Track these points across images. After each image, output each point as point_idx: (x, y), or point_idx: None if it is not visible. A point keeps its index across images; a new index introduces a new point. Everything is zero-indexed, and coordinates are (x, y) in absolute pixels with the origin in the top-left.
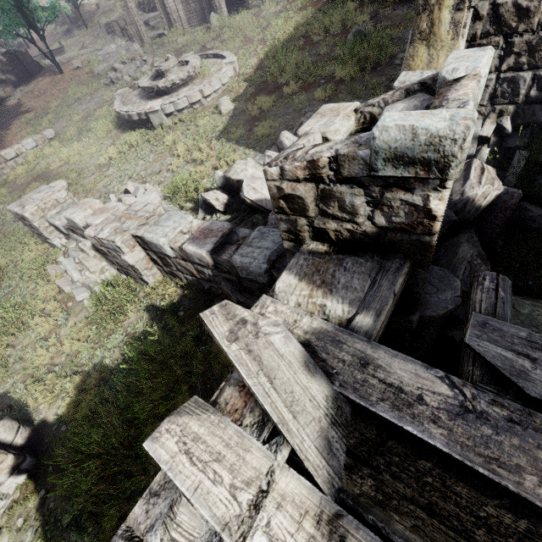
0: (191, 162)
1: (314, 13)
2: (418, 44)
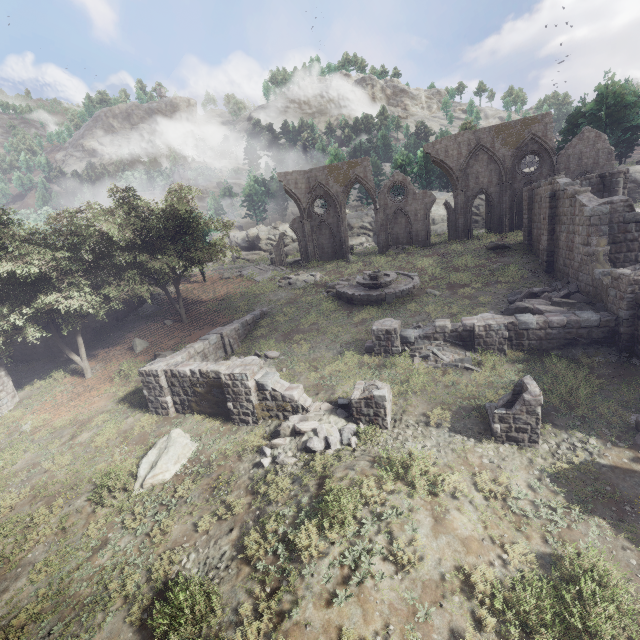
0: (445, 314)
1: (443, 258)
2: (595, 263)
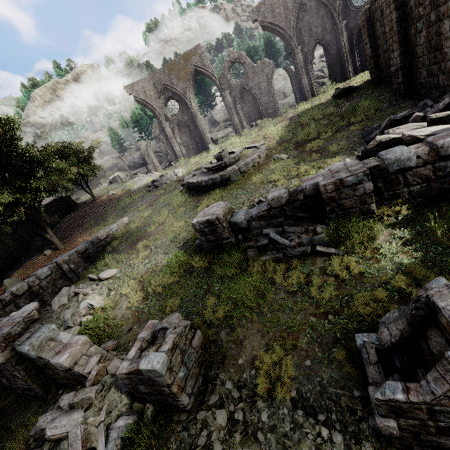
0: (292, 178)
1: (291, 121)
2: None
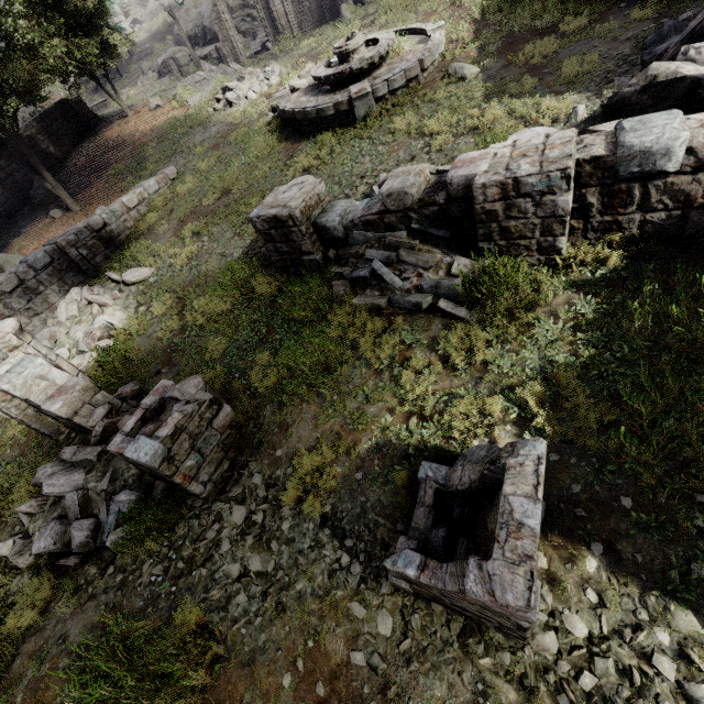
0: (463, 134)
1: None
2: None
